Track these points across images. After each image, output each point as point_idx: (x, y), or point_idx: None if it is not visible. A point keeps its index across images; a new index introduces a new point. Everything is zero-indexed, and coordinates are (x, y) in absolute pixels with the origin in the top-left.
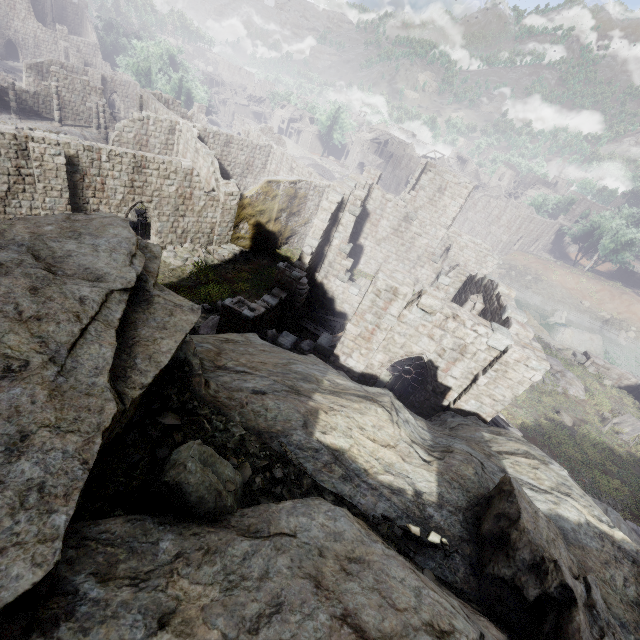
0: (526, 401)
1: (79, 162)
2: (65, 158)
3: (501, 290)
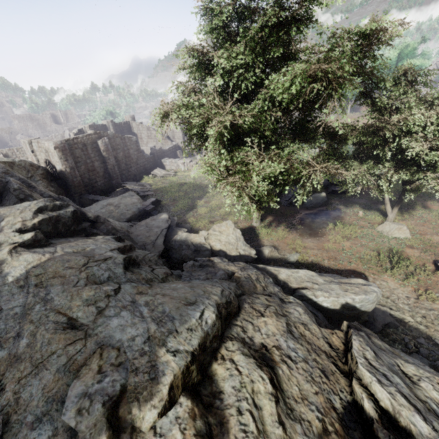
0: (175, 181)
1: (9, 155)
2: (4, 155)
3: (89, 132)
